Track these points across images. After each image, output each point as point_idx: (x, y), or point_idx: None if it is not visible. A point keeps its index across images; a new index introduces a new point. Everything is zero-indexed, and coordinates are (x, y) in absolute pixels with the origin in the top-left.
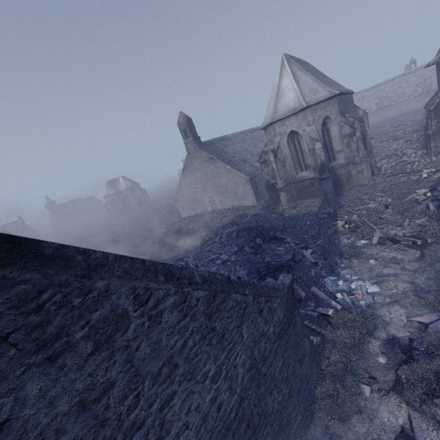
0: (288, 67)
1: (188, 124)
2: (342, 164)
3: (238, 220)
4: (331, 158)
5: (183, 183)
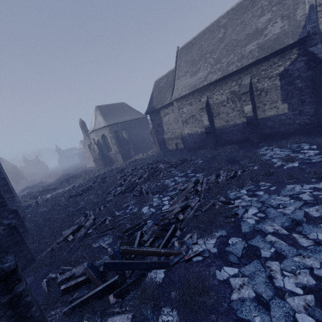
0: (95, 112)
1: (82, 125)
2: (113, 153)
3: (81, 172)
4: (109, 150)
5: (85, 151)
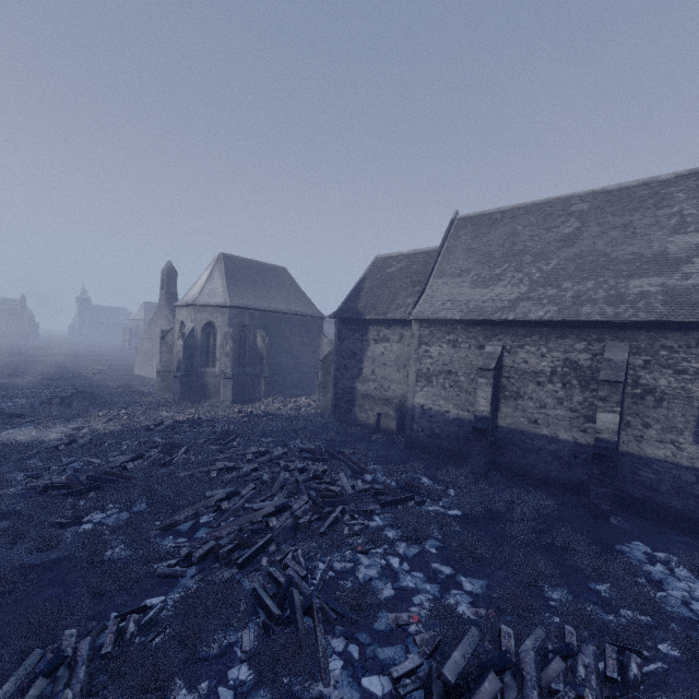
0: (213, 265)
1: (168, 276)
2: (215, 374)
3: (113, 387)
4: (209, 363)
5: (147, 335)
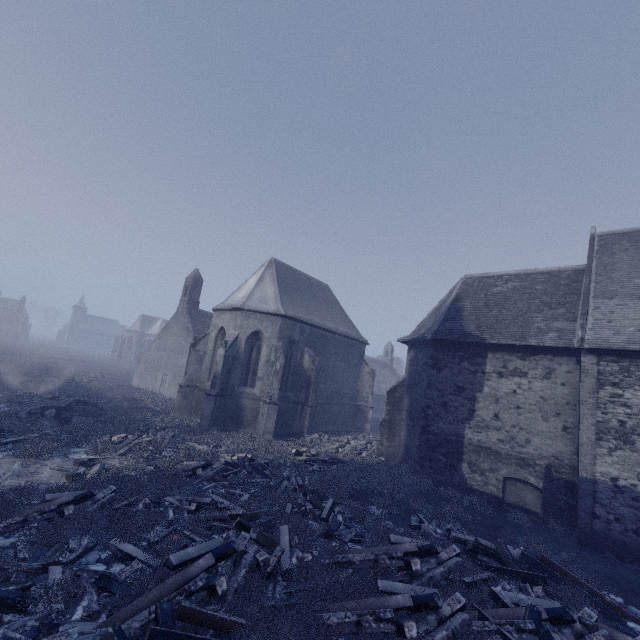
0: (264, 269)
1: (193, 283)
2: (254, 396)
3: (118, 400)
4: (248, 381)
5: (155, 343)
